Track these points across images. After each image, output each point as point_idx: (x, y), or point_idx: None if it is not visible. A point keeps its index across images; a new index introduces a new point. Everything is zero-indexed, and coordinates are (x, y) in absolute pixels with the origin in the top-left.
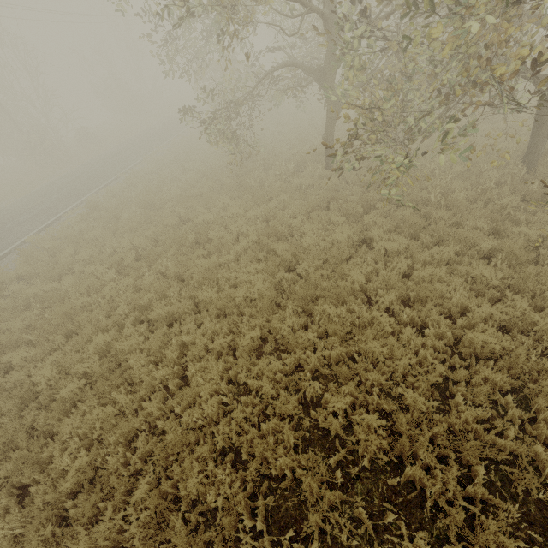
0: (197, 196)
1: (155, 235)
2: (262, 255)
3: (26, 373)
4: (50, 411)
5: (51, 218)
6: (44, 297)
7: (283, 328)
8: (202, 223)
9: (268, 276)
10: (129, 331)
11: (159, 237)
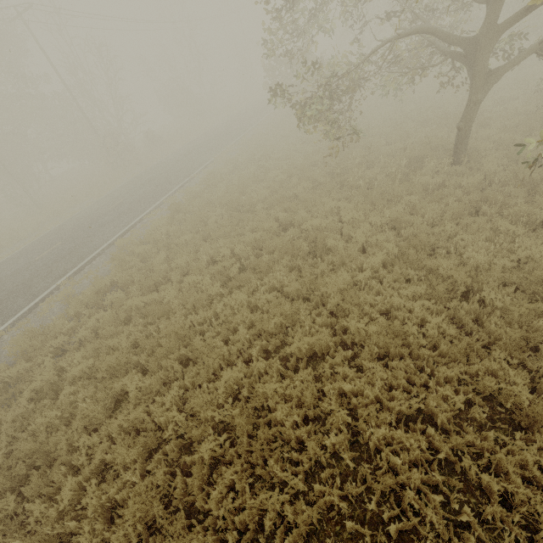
0: (288, 198)
1: (254, 242)
2: (411, 273)
3: (143, 409)
4: (179, 466)
5: (134, 220)
6: (144, 309)
7: (514, 392)
8: (310, 230)
9: (437, 305)
10: (260, 366)
11: (262, 245)
